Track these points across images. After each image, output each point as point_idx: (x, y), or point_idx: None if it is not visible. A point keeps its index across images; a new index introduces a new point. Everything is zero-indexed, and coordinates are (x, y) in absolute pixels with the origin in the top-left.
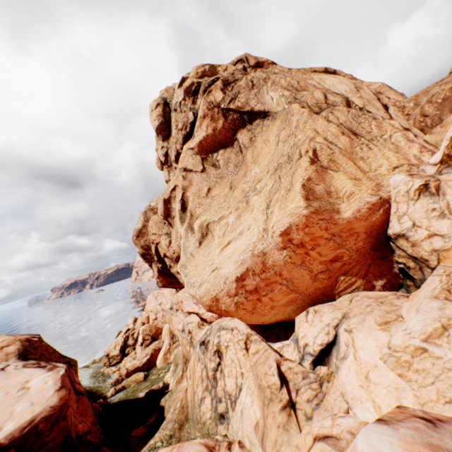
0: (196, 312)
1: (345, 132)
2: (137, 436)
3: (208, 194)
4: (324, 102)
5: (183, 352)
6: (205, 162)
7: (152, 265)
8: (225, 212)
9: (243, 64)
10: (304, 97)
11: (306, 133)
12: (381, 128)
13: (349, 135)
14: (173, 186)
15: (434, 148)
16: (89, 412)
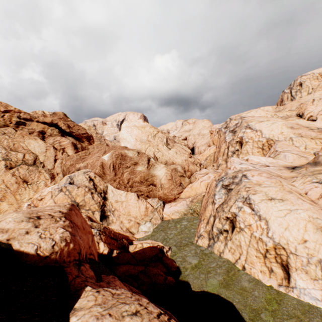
0: None
1: (19, 181)
2: None
3: None
4: (22, 159)
5: None
6: None
7: None
8: None
9: None
10: (13, 155)
11: None
12: (39, 177)
13: (20, 183)
14: None
15: None
16: None
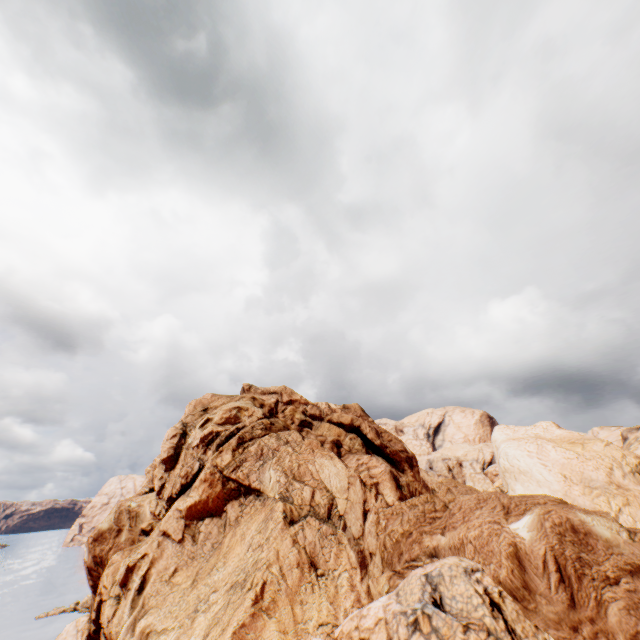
0: None
1: (302, 561)
2: None
3: (172, 577)
4: (309, 502)
5: None
6: (187, 529)
7: (94, 587)
8: (171, 623)
9: (277, 396)
10: (295, 490)
11: (270, 553)
12: (338, 557)
13: (304, 566)
14: (144, 553)
15: (369, 601)
16: None
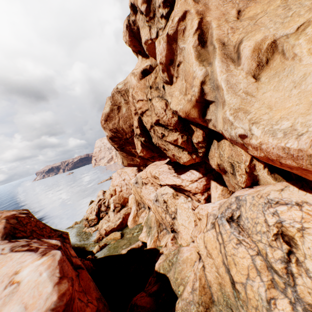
0: (178, 184)
1: None
2: (144, 308)
3: (240, 17)
4: None
5: (156, 217)
6: None
7: (119, 147)
8: (309, 16)
9: None
10: None
11: None
12: None
13: None
14: (181, 14)
15: None
16: (91, 287)
